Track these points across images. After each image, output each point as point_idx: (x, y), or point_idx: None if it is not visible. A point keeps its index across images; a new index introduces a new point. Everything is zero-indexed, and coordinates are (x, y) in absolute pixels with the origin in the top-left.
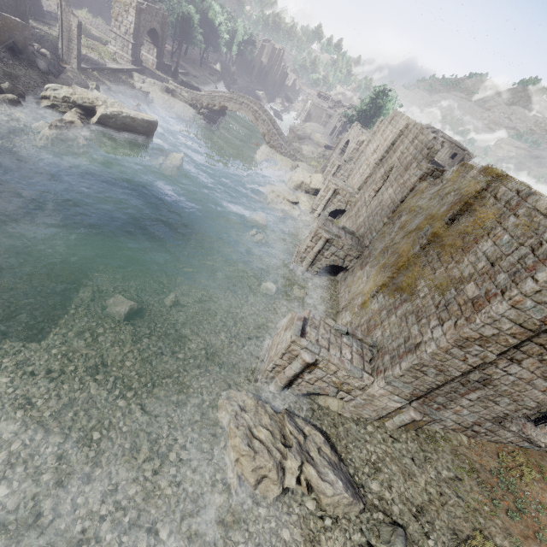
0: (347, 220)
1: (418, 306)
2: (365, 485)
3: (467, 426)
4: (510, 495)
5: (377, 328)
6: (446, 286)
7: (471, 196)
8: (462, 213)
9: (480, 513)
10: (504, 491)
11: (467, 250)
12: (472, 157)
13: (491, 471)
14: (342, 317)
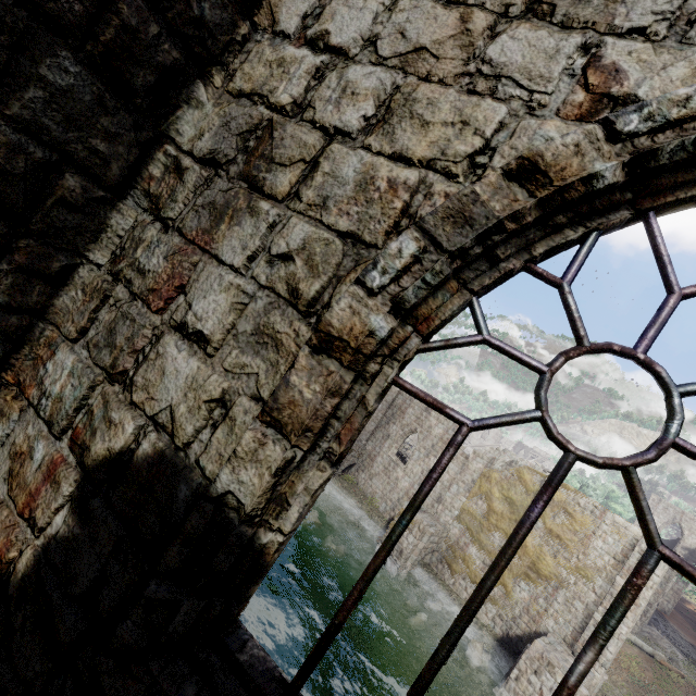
0: (371, 477)
1: (576, 592)
2: None
3: None
4: (644, 690)
5: (546, 618)
6: (590, 574)
7: (563, 503)
8: (560, 512)
9: None
10: (642, 689)
11: (587, 545)
12: None
13: (629, 680)
14: (484, 611)
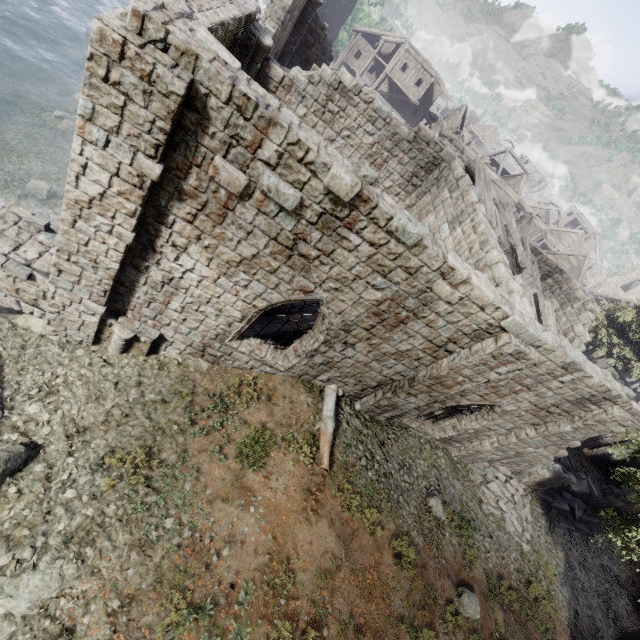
0: None
1: None
2: (18, 407)
3: (201, 350)
4: (217, 415)
5: None
6: None
7: None
8: None
9: (165, 432)
10: (213, 412)
11: None
12: (442, 90)
13: (214, 395)
14: None
